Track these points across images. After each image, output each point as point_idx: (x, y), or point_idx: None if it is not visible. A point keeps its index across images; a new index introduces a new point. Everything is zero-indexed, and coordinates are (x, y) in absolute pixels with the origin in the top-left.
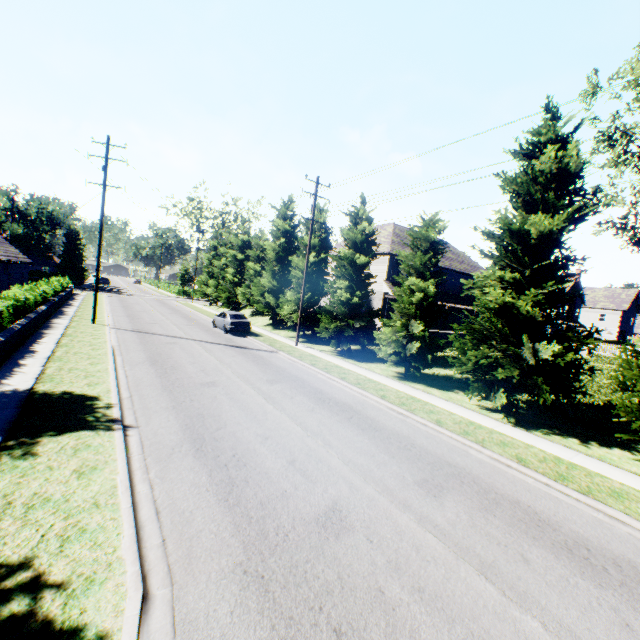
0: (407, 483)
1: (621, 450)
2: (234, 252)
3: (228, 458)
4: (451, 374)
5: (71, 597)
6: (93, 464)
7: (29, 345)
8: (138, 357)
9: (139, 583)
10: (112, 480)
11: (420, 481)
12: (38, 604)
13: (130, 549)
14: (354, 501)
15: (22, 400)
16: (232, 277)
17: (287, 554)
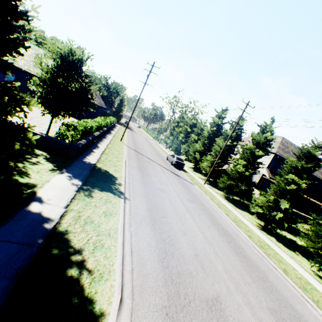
0: (262, 306)
1: None
2: (186, 127)
3: (165, 236)
4: (294, 239)
5: (93, 280)
6: (111, 212)
7: (97, 143)
8: (134, 164)
9: (120, 290)
10: (117, 224)
11: (271, 309)
12: (81, 276)
13: (119, 267)
14: (229, 301)
15: (91, 168)
16: (181, 138)
17: (189, 316)
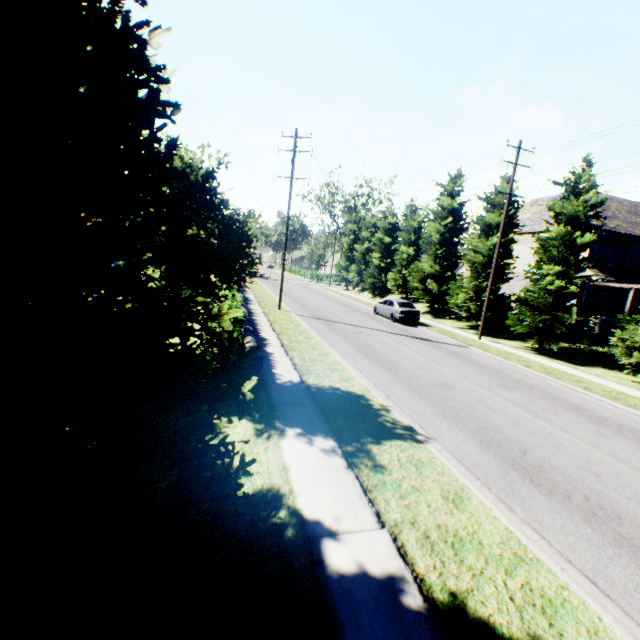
0: None
1: None
2: (380, 236)
3: (583, 502)
4: None
5: None
6: (451, 490)
7: (256, 332)
8: (347, 348)
9: None
10: (496, 519)
11: None
12: None
13: None
14: None
15: (308, 394)
16: (378, 262)
17: None
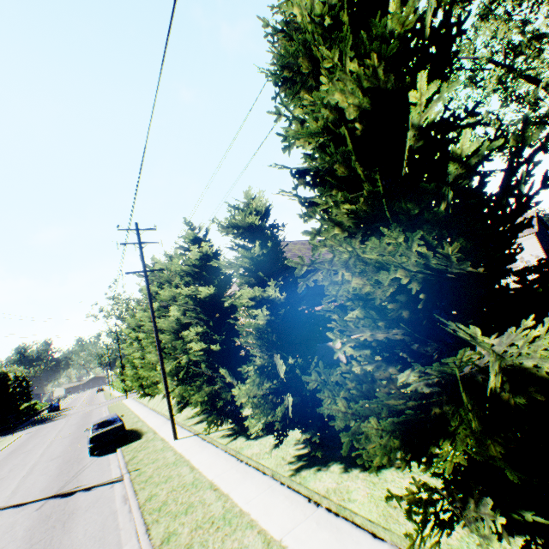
0: None
1: None
2: (137, 334)
3: None
4: None
5: None
6: None
7: None
8: None
9: None
10: None
11: None
12: None
13: None
14: None
15: None
16: (140, 361)
17: None
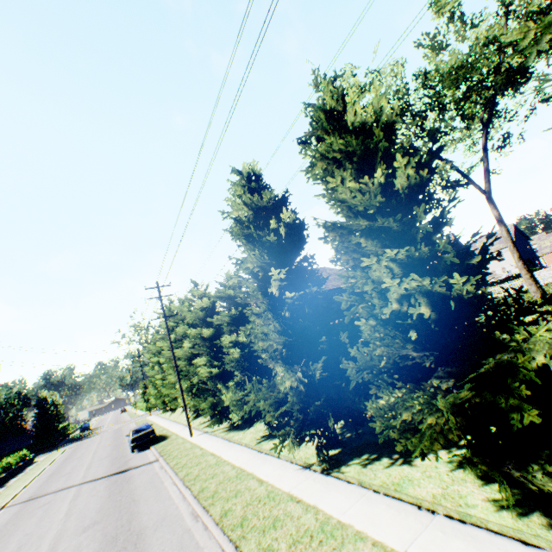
0: None
1: (438, 450)
2: (157, 358)
3: None
4: None
5: None
6: None
7: None
8: None
9: None
10: None
11: None
12: None
13: None
14: None
15: None
16: (161, 381)
17: None
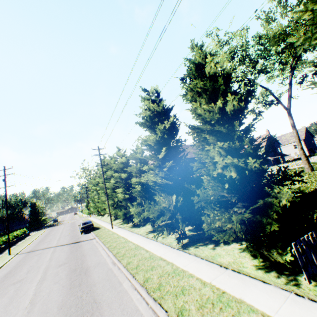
0: None
1: (236, 243)
2: (96, 187)
3: None
4: None
5: None
6: None
7: None
8: (3, 273)
9: None
10: None
11: None
12: None
13: None
14: None
15: None
16: (97, 199)
17: None
